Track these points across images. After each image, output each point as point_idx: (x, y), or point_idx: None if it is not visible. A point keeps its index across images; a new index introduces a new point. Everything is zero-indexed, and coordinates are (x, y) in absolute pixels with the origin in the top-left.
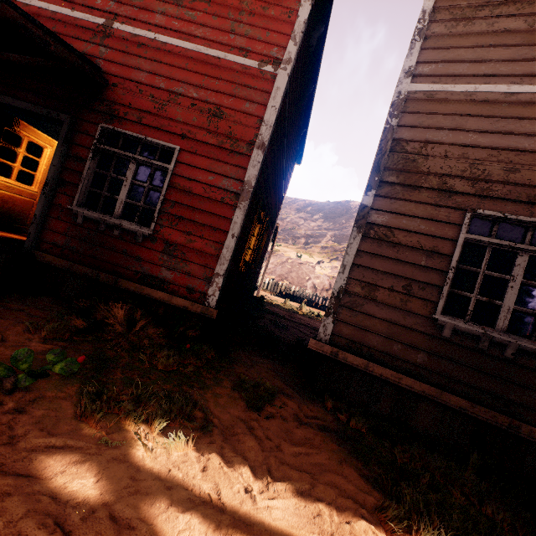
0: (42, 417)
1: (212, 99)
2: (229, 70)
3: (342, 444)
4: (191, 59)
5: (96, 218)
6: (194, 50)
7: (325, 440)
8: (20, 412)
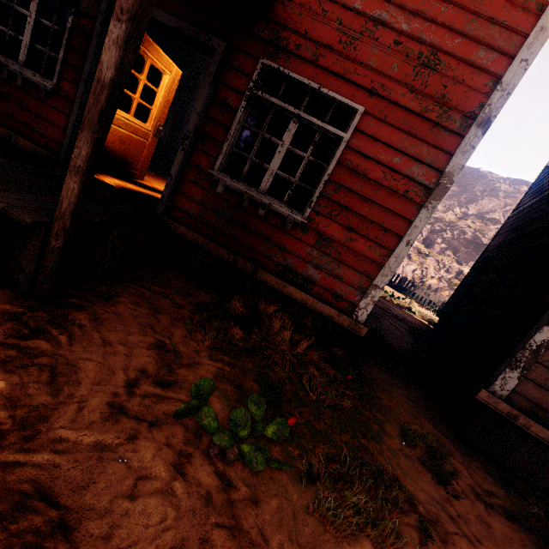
0: (279, 512)
1: (428, 36)
2: None
3: (541, 547)
4: None
5: (240, 190)
6: None
7: (523, 539)
8: (255, 501)
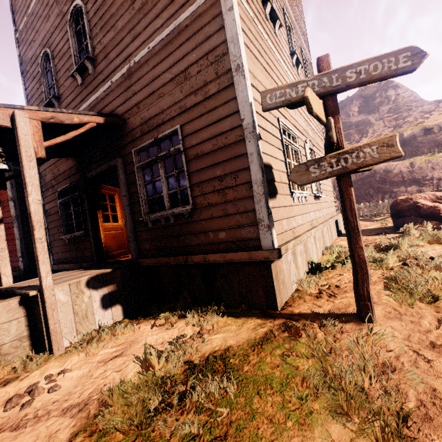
0: None
1: None
2: None
3: None
4: None
5: None
6: None
7: None
8: None
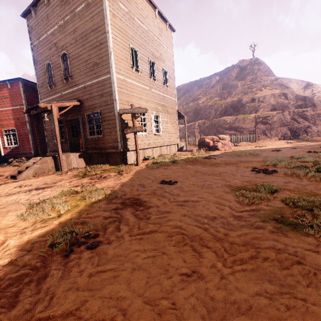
0: None
1: (16, 117)
2: (16, 110)
3: None
4: (10, 111)
5: (10, 147)
6: (10, 109)
7: None
8: None
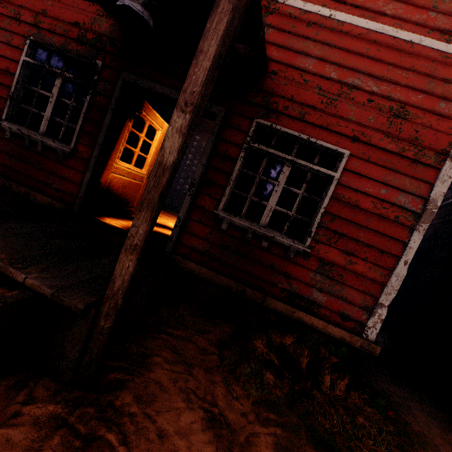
0: None
1: (396, 94)
2: (422, 59)
3: None
4: (373, 43)
5: (244, 226)
6: (379, 32)
7: None
8: None
